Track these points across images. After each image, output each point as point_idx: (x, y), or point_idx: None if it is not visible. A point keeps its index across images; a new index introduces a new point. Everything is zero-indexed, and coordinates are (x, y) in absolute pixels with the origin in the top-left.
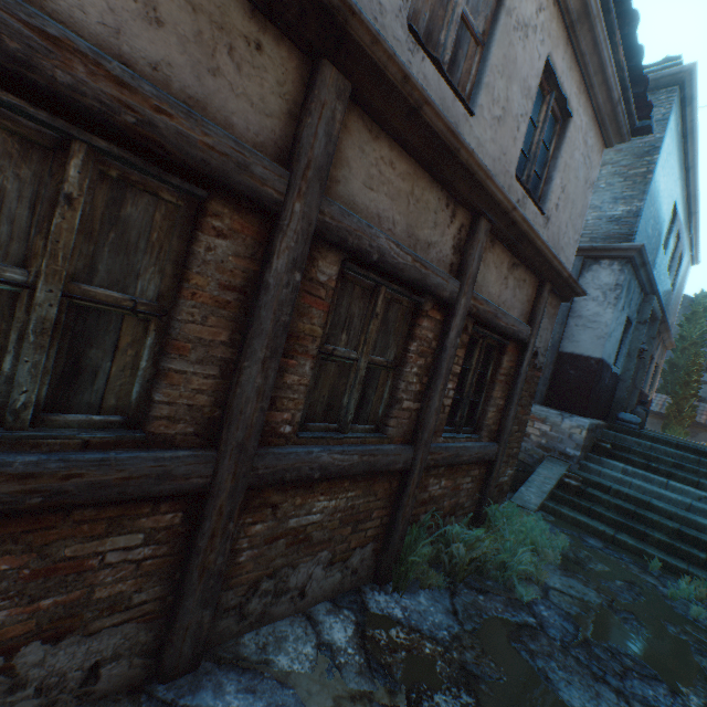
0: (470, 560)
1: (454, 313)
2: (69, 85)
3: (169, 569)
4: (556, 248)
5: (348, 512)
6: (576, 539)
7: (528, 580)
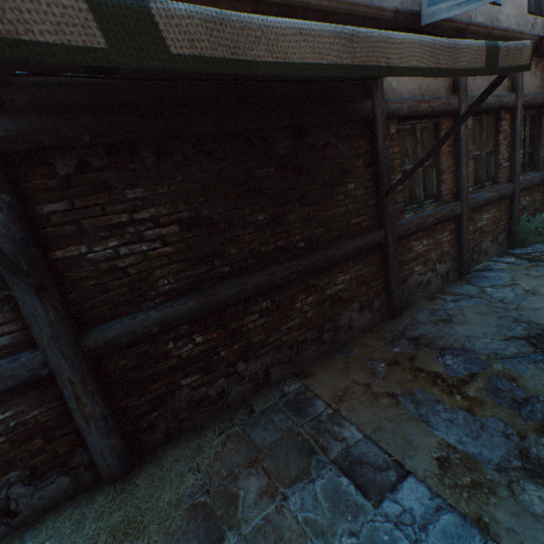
0: None
1: (516, 110)
2: (421, 111)
3: (454, 243)
4: None
5: (493, 219)
6: None
7: None
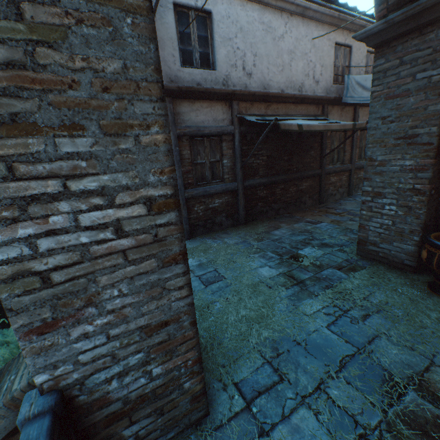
0: None
1: None
2: None
3: (347, 181)
4: None
5: None
6: None
7: None
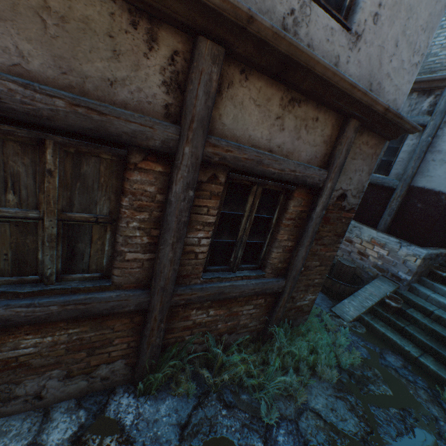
0: (222, 380)
1: (176, 164)
2: None
3: None
4: (376, 75)
5: (76, 342)
6: (374, 355)
7: (291, 396)
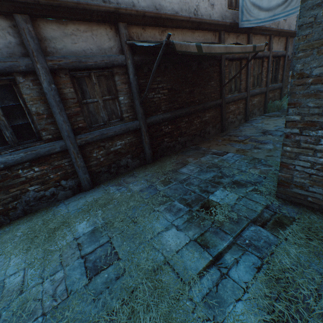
0: (281, 106)
1: (269, 58)
2: (236, 57)
3: (244, 108)
4: (289, 25)
5: (258, 101)
6: None
7: None
